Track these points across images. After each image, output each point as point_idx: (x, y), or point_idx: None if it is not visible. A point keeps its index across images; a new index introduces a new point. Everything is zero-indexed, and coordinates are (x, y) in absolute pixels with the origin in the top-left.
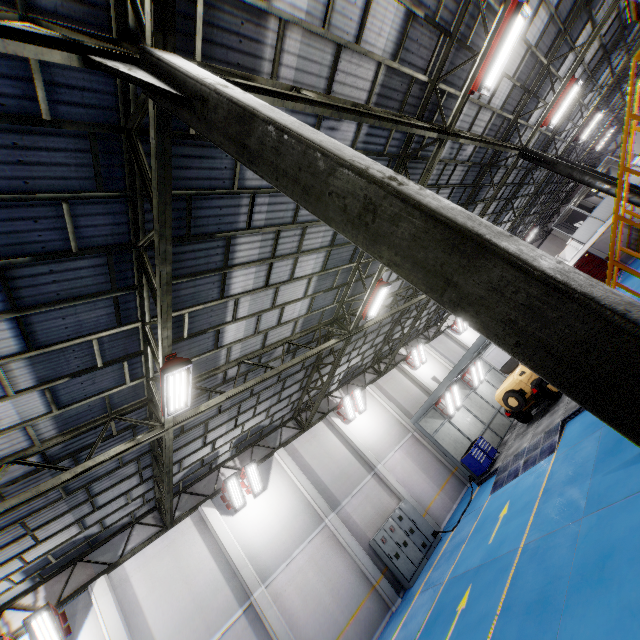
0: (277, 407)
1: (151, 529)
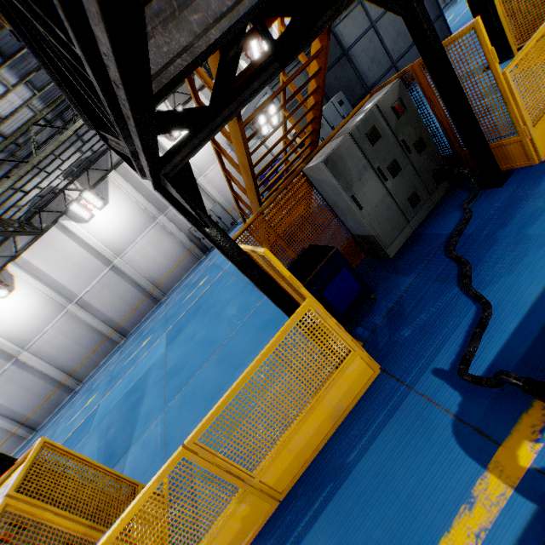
0: (89, 144)
1: (30, 236)
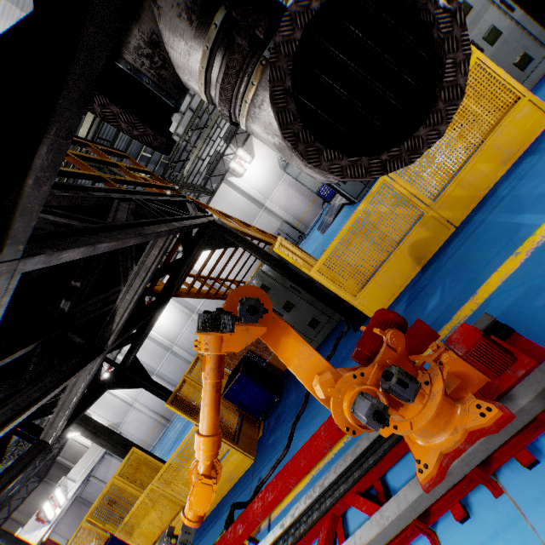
0: None
1: None
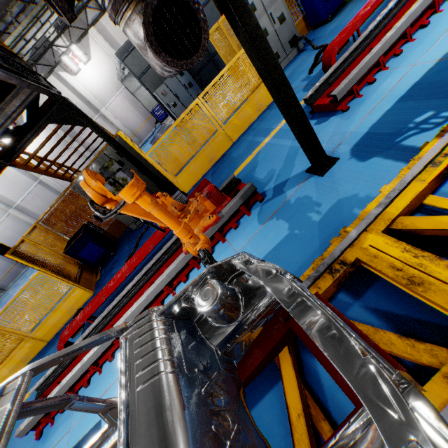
0: None
1: None
